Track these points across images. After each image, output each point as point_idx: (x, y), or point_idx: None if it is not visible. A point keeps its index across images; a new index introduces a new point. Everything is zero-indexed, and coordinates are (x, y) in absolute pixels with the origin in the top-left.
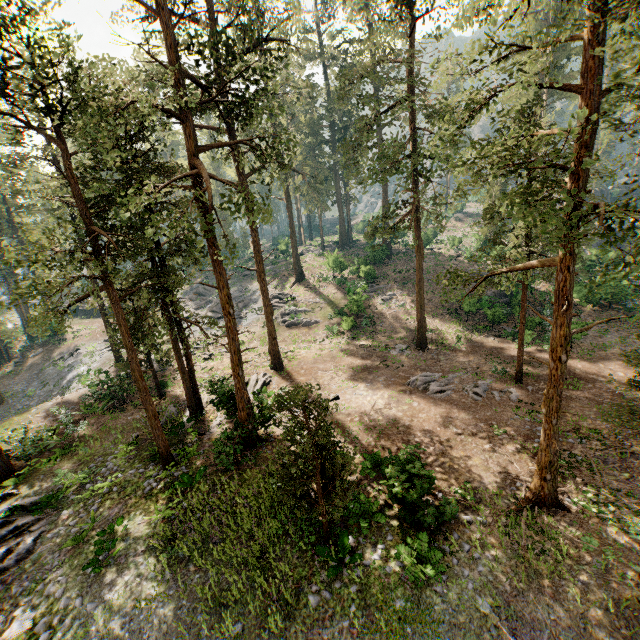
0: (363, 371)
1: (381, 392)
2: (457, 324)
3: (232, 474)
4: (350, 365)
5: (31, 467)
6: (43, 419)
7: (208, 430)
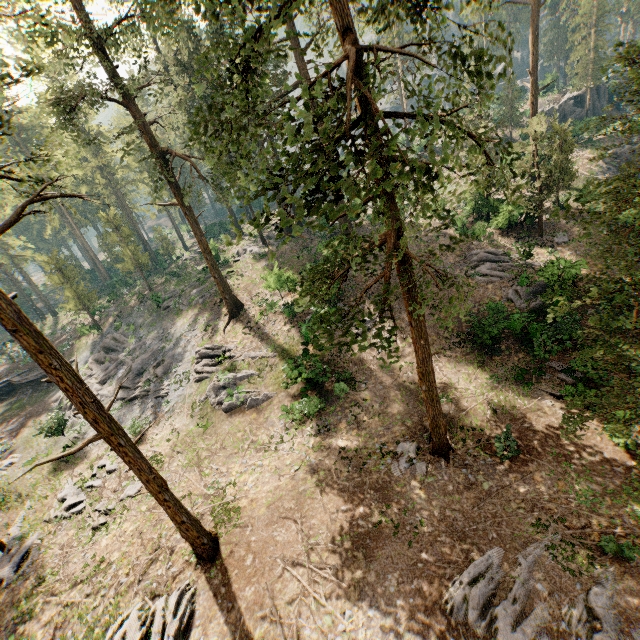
0: (355, 551)
1: None
2: (480, 369)
3: None
4: (330, 527)
5: None
6: None
7: None
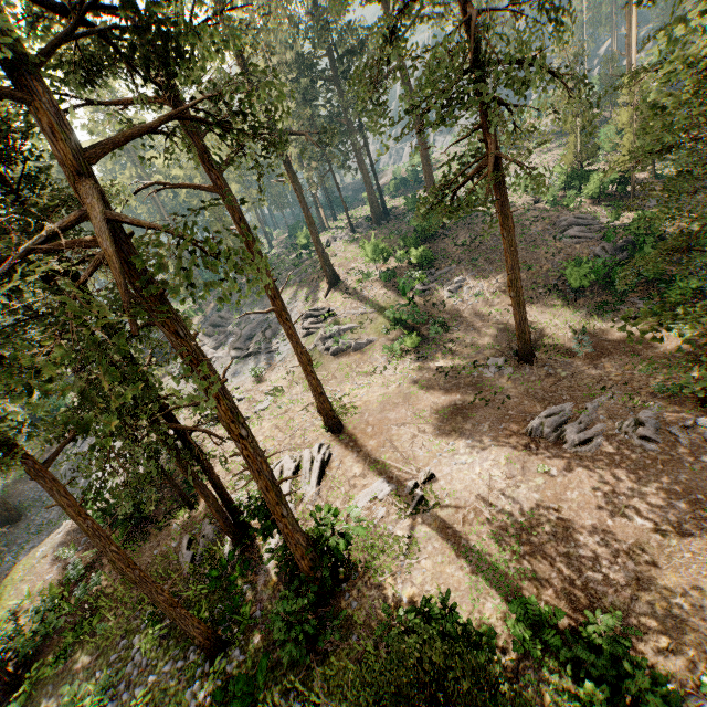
0: (454, 416)
1: (493, 454)
2: (564, 308)
3: (310, 662)
4: (433, 407)
5: (37, 668)
6: (51, 567)
7: (261, 567)
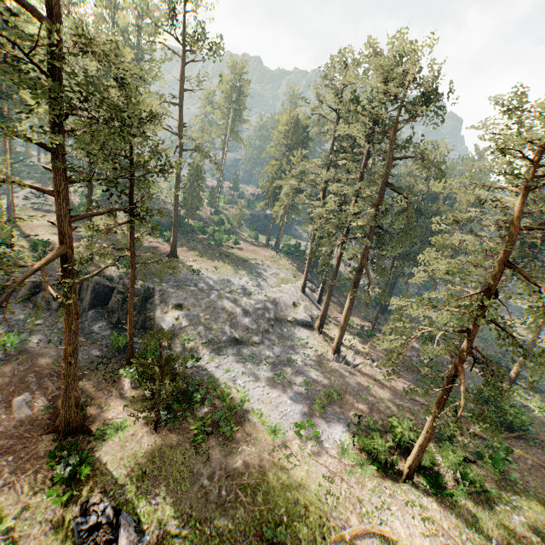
0: None
1: None
2: None
3: None
4: None
5: None
6: None
7: None
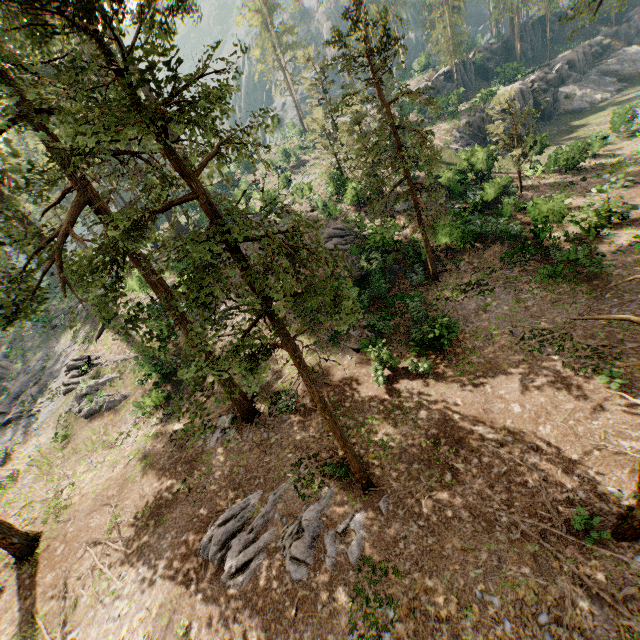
0: (149, 520)
1: (151, 596)
2: (308, 337)
3: None
4: (137, 504)
5: None
6: None
7: None
